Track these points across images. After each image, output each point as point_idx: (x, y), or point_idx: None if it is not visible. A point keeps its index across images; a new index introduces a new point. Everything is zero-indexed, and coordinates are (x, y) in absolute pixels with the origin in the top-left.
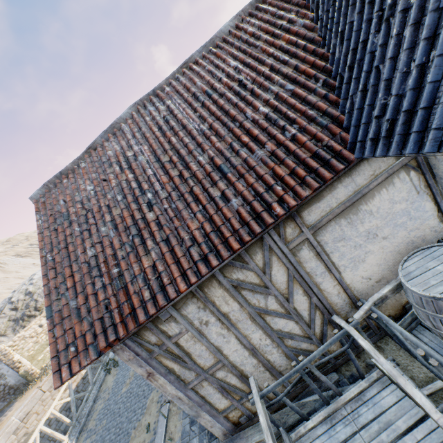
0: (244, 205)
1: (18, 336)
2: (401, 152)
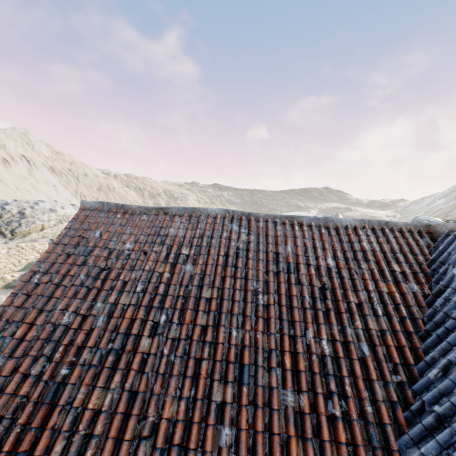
0: (231, 449)
1: None
2: None
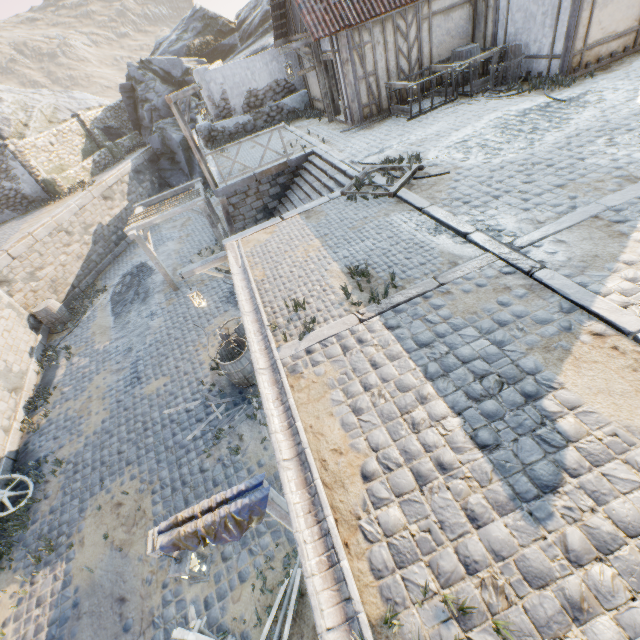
0: None
1: (29, 141)
2: None
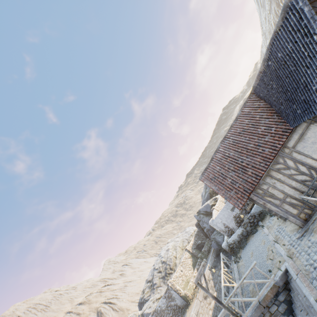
0: (269, 150)
1: (174, 275)
2: (298, 124)
